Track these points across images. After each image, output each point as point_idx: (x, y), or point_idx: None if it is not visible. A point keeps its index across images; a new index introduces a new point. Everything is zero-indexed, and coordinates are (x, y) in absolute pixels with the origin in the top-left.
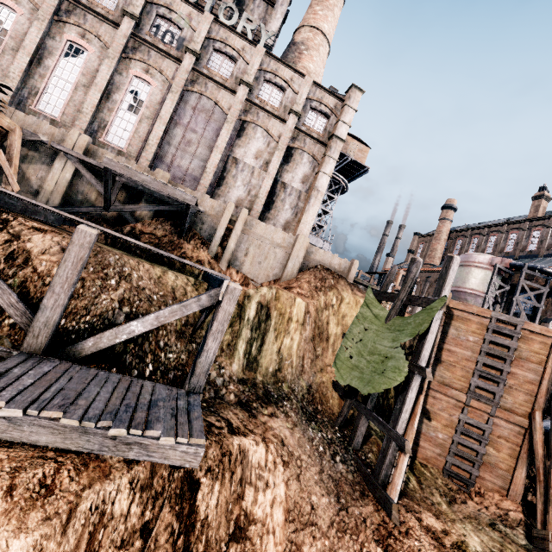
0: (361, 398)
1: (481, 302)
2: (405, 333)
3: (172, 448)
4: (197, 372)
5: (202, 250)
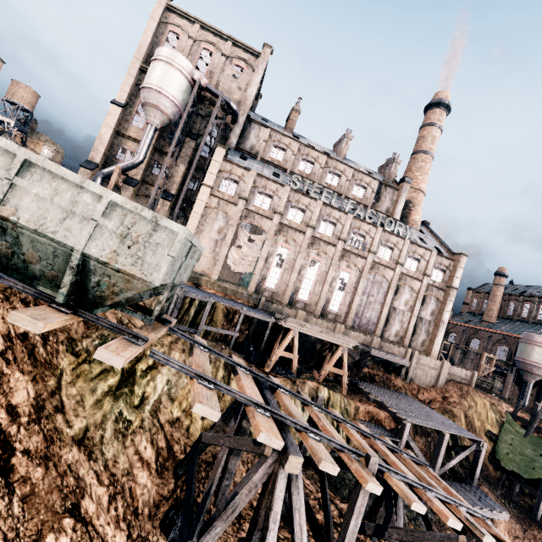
0: (503, 467)
1: None
2: (541, 449)
3: (503, 515)
4: (475, 478)
5: (397, 378)
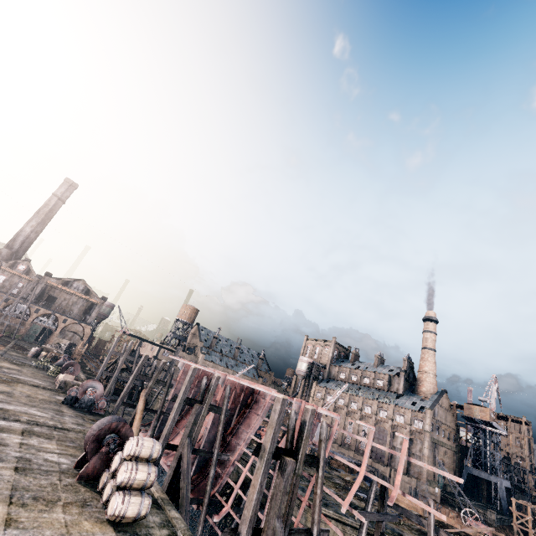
0: None
1: None
2: None
3: None
4: None
5: None
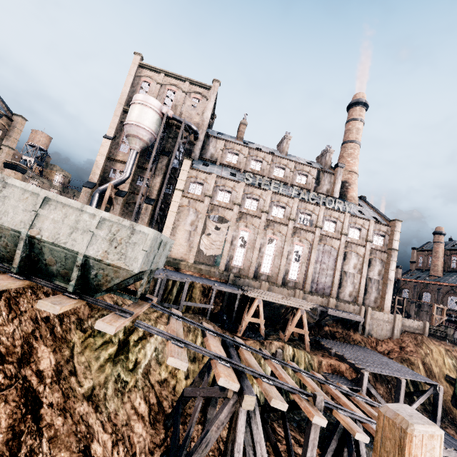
0: None
1: None
2: None
3: None
4: (437, 420)
5: (356, 333)
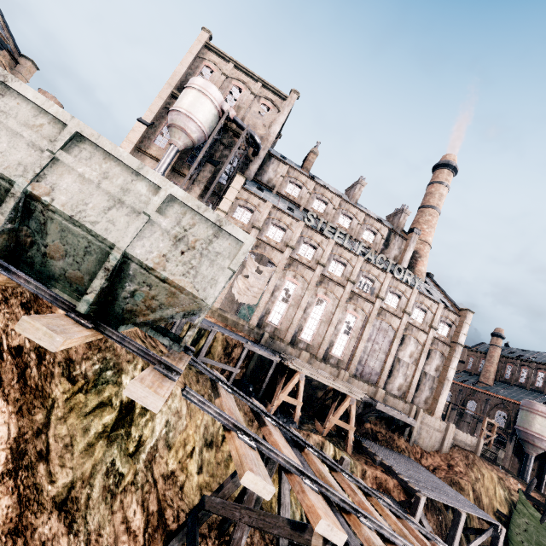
0: None
1: (545, 445)
2: None
3: None
4: None
5: (400, 438)
